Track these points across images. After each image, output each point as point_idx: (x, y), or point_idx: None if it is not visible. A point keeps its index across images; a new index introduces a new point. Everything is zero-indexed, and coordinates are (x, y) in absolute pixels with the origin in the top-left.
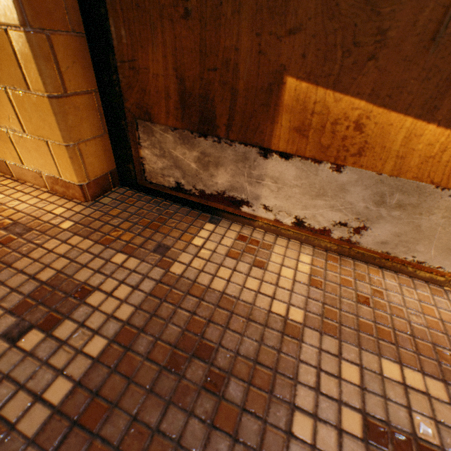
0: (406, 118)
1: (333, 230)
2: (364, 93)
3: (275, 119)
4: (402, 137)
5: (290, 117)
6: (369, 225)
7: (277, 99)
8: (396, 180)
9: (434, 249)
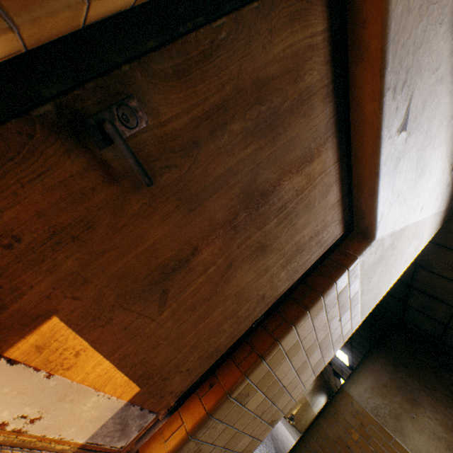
0: (101, 355)
1: (12, 422)
2: (91, 339)
3: (26, 335)
4: (94, 363)
5: (40, 337)
6: (45, 415)
7: (38, 324)
8: (79, 385)
9: (75, 427)
